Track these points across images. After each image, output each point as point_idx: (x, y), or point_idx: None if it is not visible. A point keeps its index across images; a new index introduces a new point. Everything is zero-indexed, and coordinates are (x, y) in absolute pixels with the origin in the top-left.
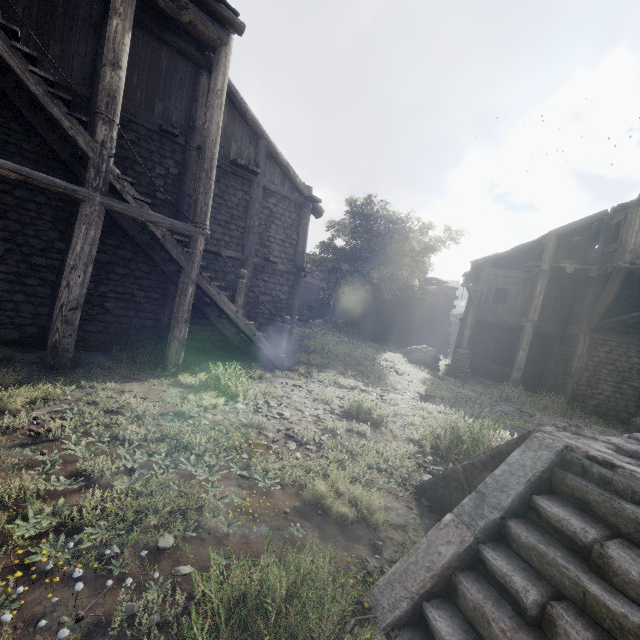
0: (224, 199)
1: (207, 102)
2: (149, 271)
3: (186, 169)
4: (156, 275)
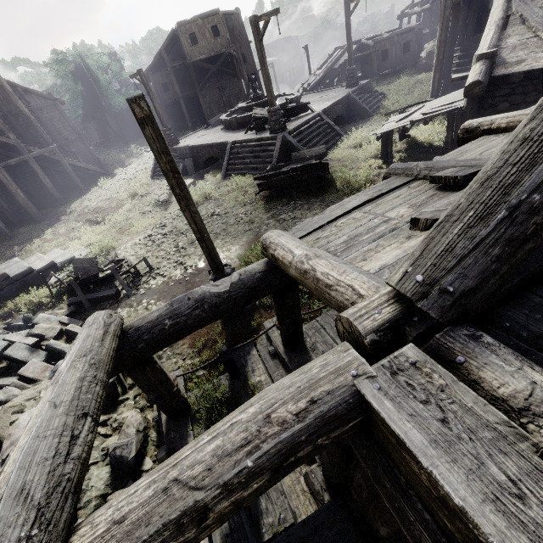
0: (32, 126)
1: (12, 100)
2: (42, 170)
3: (14, 125)
4: (45, 170)
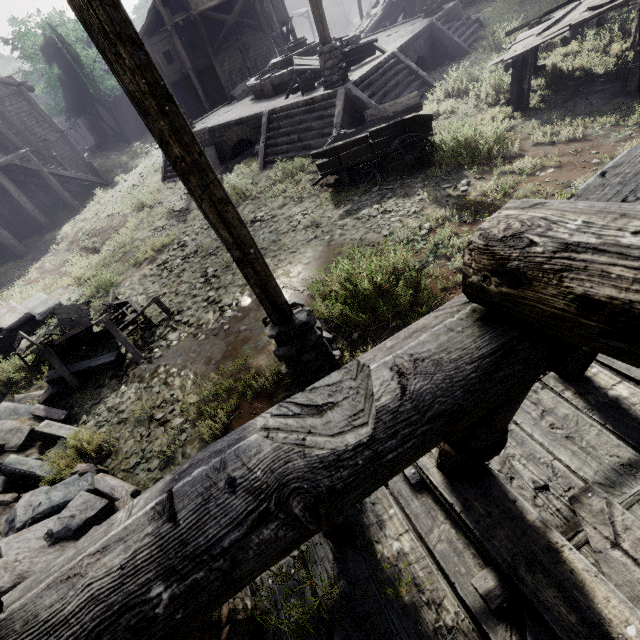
0: None
1: None
2: (17, 186)
3: None
4: (21, 186)
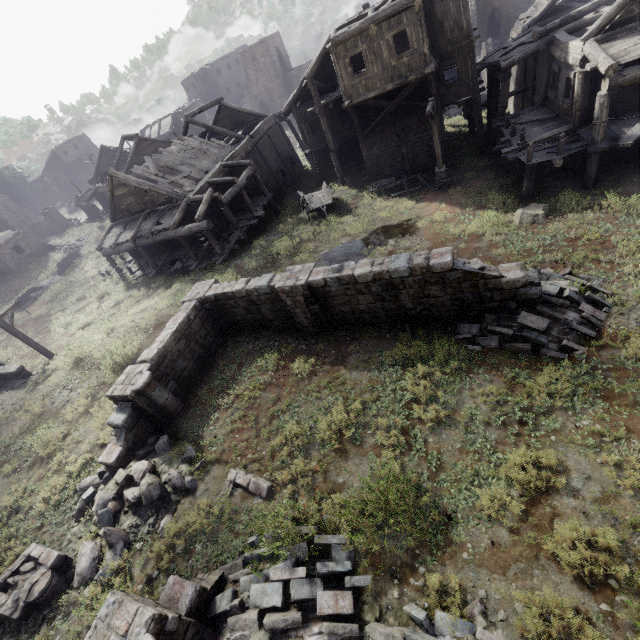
0: None
1: None
2: None
3: None
4: None
